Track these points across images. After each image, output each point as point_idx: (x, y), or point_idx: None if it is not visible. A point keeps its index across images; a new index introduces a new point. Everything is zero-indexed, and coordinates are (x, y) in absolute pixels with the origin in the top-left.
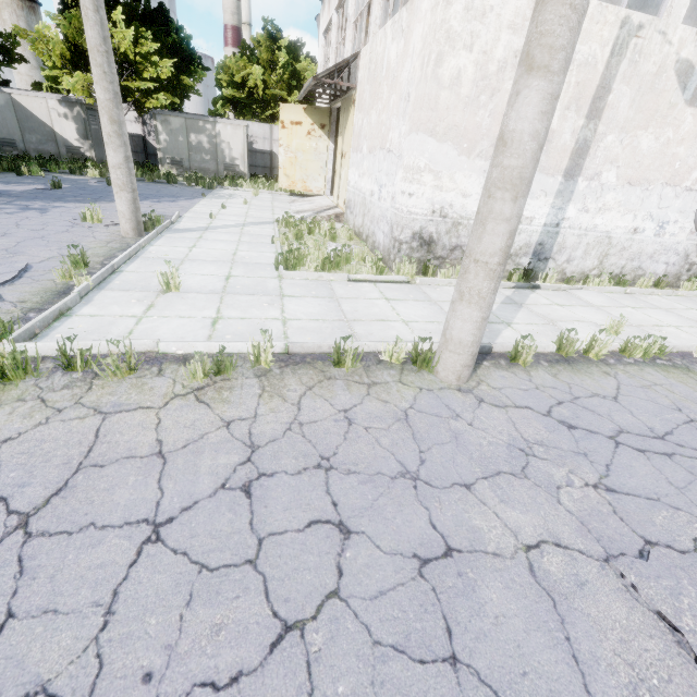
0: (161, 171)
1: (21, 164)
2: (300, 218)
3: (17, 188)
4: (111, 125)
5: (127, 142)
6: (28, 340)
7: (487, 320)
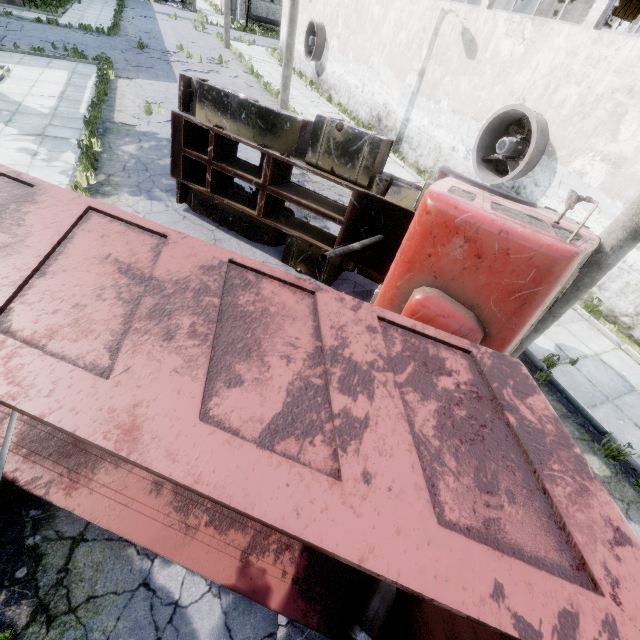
0: None
1: None
2: None
3: None
4: None
5: None
6: None
7: (225, 35)
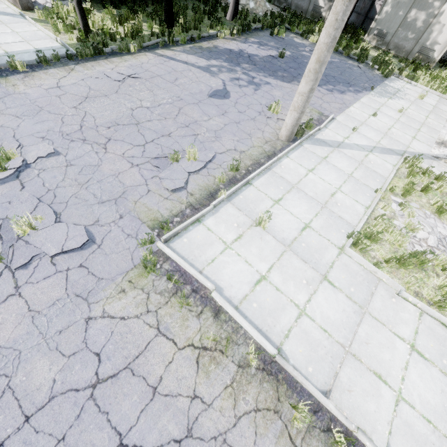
0: (363, 42)
1: (276, 27)
2: (435, 155)
3: (261, 53)
4: (315, 63)
5: (319, 77)
6: (173, 236)
7: None
